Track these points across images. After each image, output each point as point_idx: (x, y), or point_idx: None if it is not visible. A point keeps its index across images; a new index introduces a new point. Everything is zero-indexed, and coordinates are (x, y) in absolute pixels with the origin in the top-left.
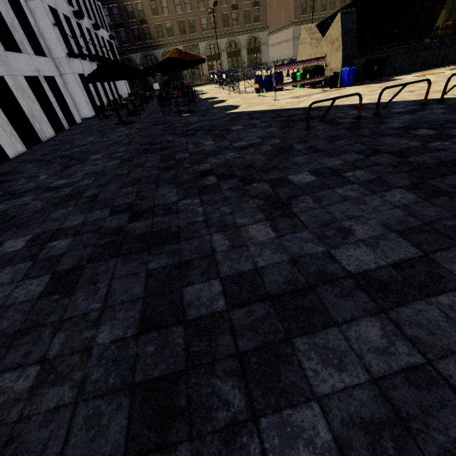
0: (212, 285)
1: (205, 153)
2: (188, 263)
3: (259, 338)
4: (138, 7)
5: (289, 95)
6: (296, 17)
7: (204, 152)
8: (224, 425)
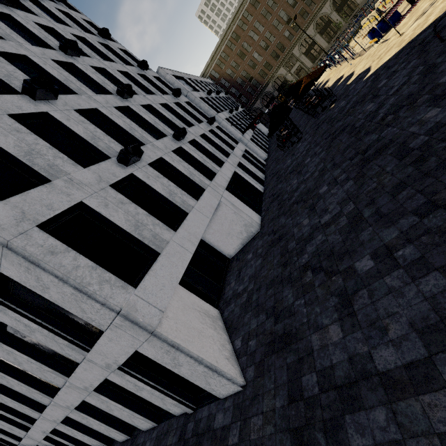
0: (419, 138)
1: (373, 112)
2: (404, 142)
3: (445, 133)
4: (243, 75)
5: (412, 18)
6: None
7: (372, 111)
8: (442, 149)
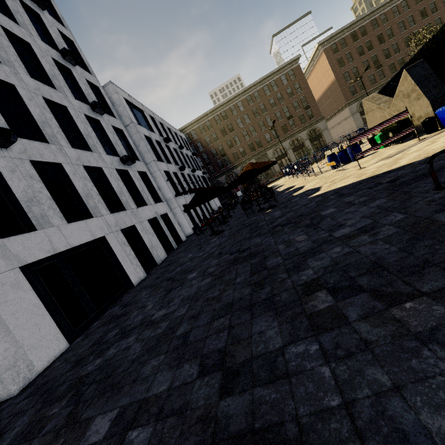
0: None
1: (301, 253)
2: None
3: None
4: (219, 148)
5: (375, 158)
6: (348, 99)
7: (299, 251)
8: None
